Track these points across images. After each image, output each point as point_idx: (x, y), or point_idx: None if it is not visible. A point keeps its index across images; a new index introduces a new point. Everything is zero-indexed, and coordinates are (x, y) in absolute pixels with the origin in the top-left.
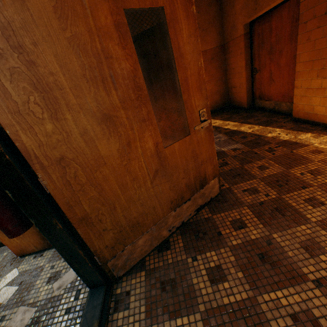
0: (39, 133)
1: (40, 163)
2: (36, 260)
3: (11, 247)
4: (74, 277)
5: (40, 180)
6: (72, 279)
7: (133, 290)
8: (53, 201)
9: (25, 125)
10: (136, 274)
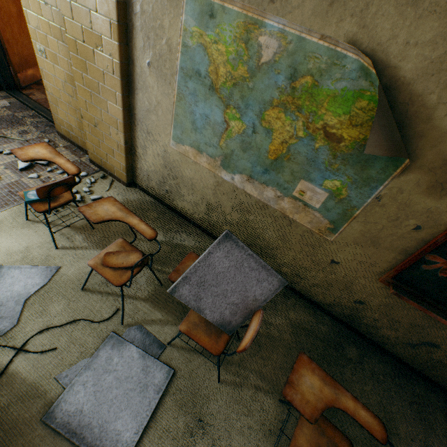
0: None
1: None
2: None
3: None
4: None
5: None
6: None
7: (34, 93)
8: None
9: None
10: (31, 90)
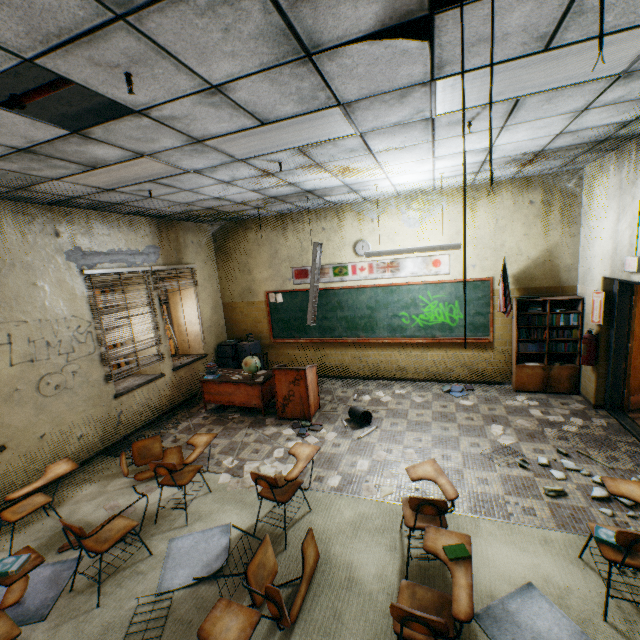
0: (639, 328)
1: (634, 338)
2: (532, 395)
3: (517, 381)
4: (584, 406)
5: (628, 344)
6: (582, 406)
7: None
8: (626, 355)
9: (638, 324)
10: (638, 413)
